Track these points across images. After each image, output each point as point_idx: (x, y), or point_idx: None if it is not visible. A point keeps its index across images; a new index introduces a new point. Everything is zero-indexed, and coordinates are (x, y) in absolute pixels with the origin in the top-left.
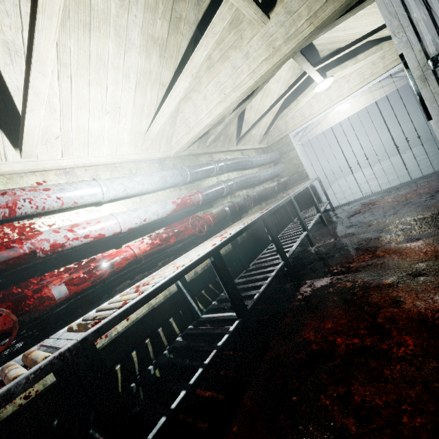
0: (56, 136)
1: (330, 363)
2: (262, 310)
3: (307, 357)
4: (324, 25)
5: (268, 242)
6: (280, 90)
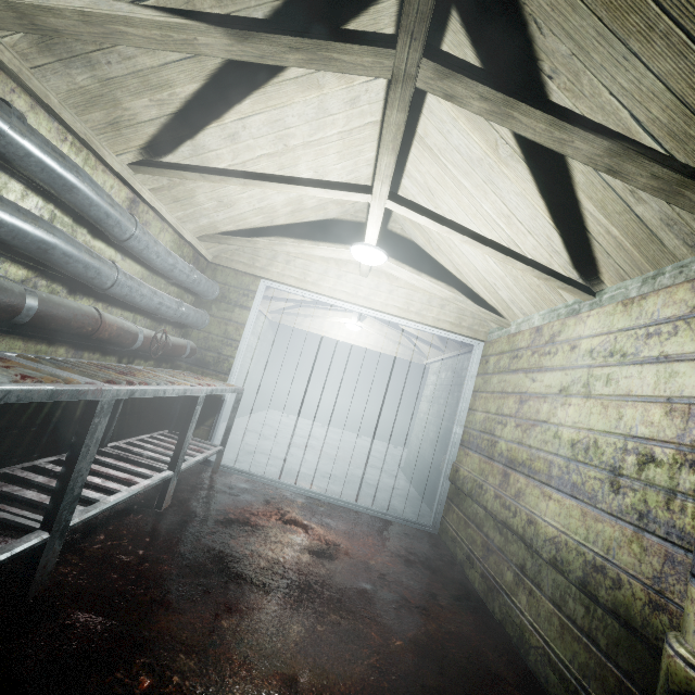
0: None
1: None
2: None
3: None
4: None
5: None
6: (310, 197)
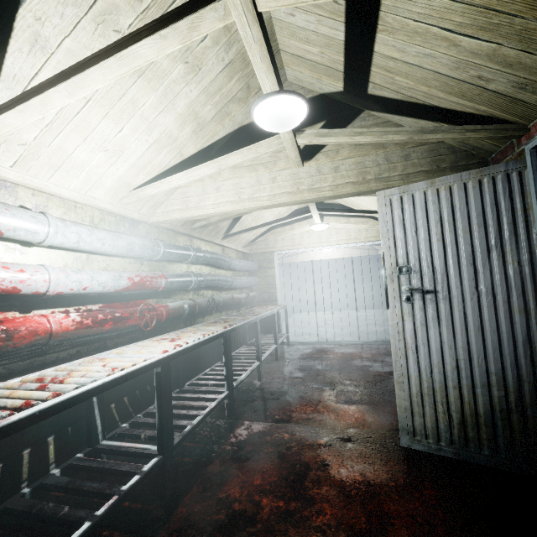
0: (23, 142)
1: (250, 529)
2: (184, 448)
3: (227, 519)
4: (340, 196)
5: (213, 360)
6: (283, 209)
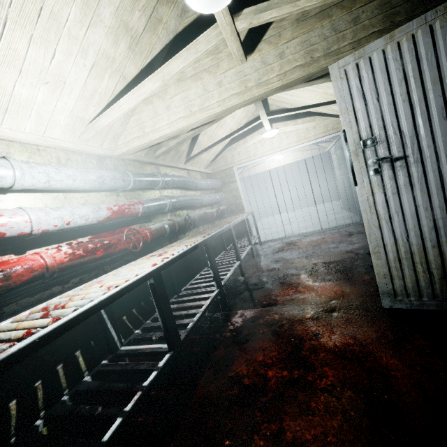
0: None
1: (262, 399)
2: (191, 341)
3: (240, 393)
4: (289, 85)
5: (200, 267)
6: (234, 125)
